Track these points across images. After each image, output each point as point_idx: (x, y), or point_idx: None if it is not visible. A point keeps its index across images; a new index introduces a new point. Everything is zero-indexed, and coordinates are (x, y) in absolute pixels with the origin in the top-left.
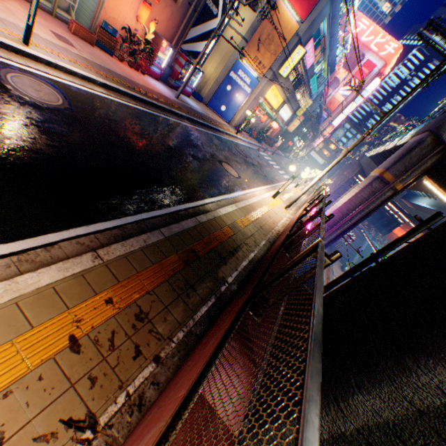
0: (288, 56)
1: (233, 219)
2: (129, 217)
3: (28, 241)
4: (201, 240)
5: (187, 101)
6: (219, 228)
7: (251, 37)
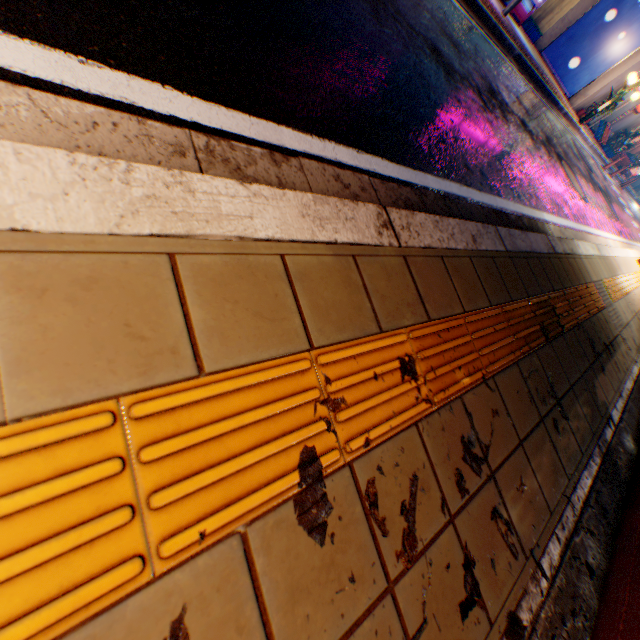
0: None
1: (596, 274)
2: (430, 176)
3: (237, 117)
4: (560, 292)
5: (515, 29)
6: (580, 280)
7: None
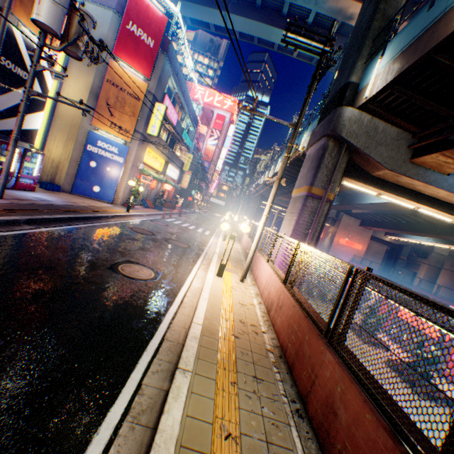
0: (149, 114)
1: None
2: None
3: None
4: None
5: (28, 196)
6: None
7: (97, 103)
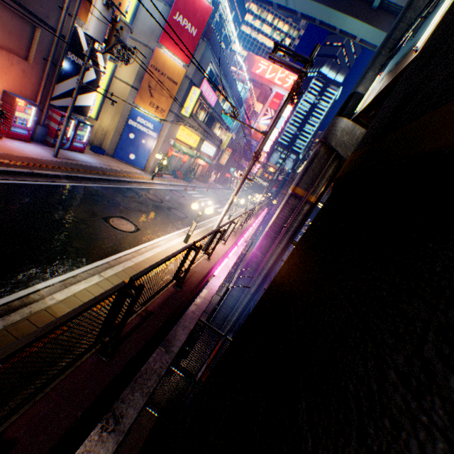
0: (185, 97)
1: (80, 302)
2: None
3: None
4: None
5: (77, 157)
6: (31, 331)
7: (141, 85)
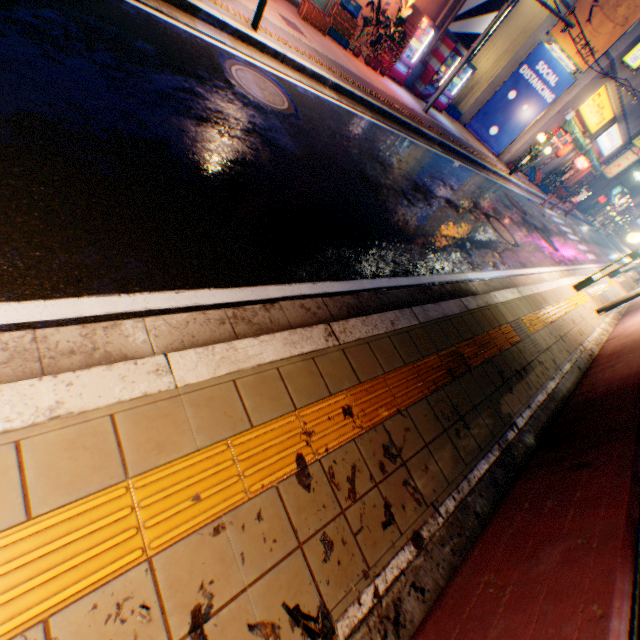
0: None
1: (514, 314)
2: (365, 280)
3: (245, 291)
4: (470, 340)
5: (437, 118)
6: (495, 324)
7: None
